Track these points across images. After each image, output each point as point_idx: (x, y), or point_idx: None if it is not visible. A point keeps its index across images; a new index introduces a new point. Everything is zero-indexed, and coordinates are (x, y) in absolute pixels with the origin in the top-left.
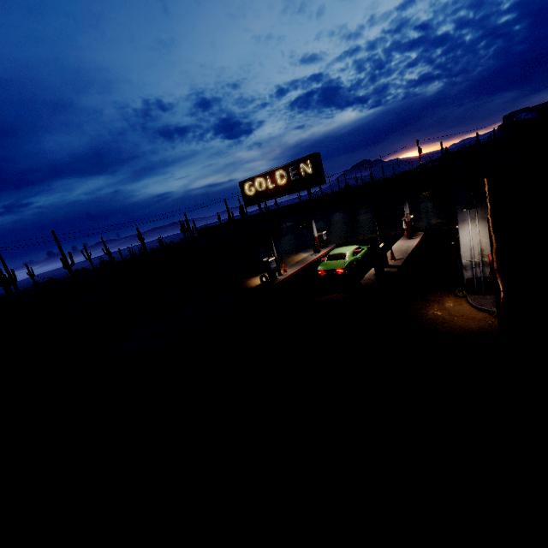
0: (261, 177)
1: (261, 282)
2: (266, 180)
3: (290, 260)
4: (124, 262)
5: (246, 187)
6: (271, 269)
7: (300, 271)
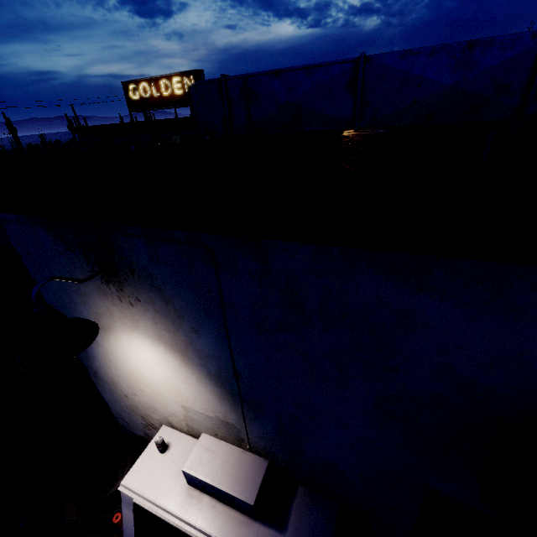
0: (146, 82)
1: None
2: (151, 86)
3: None
4: None
5: (130, 90)
6: None
7: None
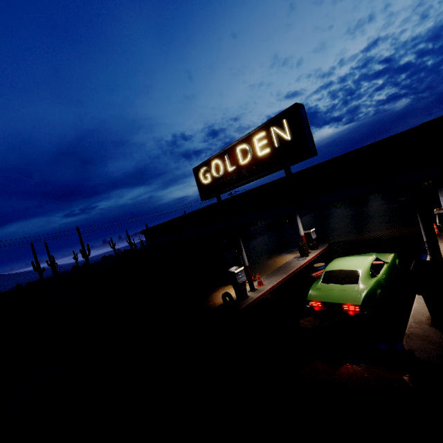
0: (218, 158)
1: (224, 302)
2: (224, 161)
3: (271, 263)
4: (133, 252)
5: (200, 175)
6: (237, 284)
7: (282, 284)
